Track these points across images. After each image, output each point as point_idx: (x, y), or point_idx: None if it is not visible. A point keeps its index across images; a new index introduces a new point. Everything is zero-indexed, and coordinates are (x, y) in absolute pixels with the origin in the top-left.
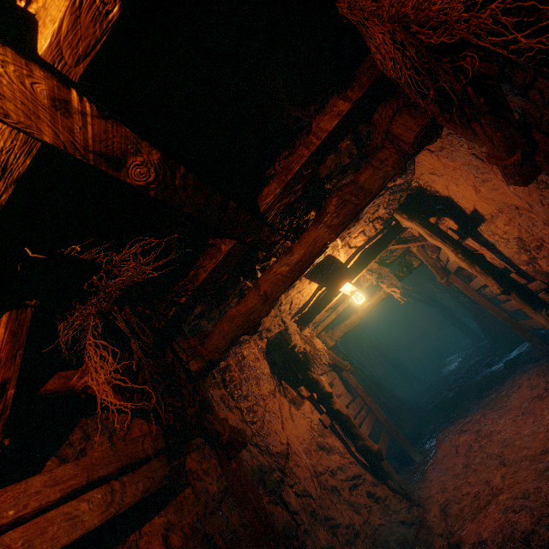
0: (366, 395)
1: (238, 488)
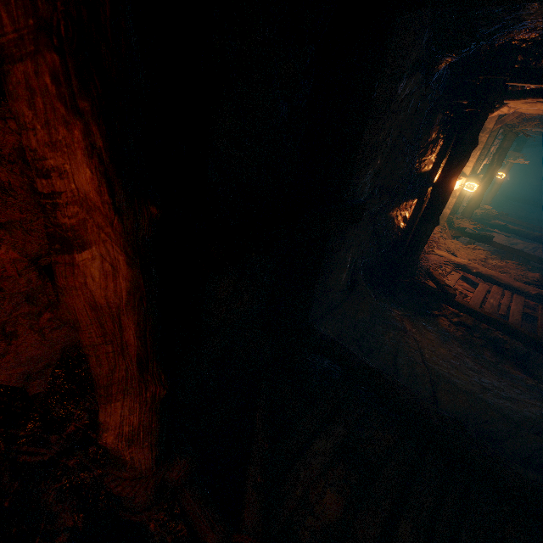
0: (522, 222)
1: (498, 246)
